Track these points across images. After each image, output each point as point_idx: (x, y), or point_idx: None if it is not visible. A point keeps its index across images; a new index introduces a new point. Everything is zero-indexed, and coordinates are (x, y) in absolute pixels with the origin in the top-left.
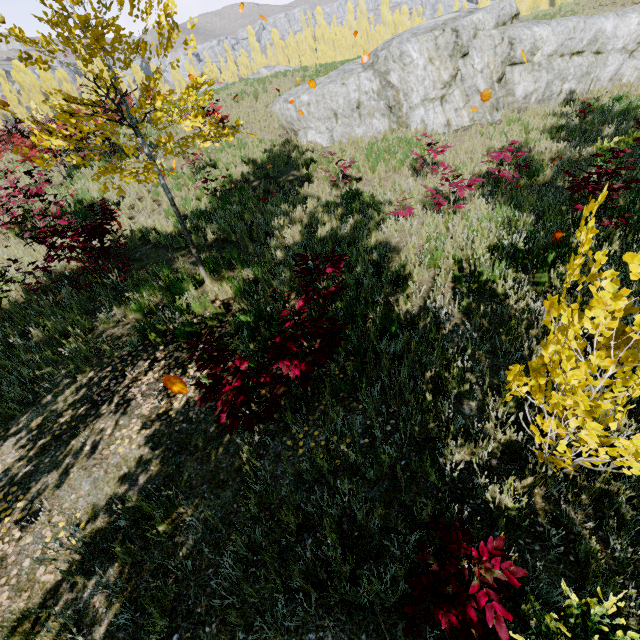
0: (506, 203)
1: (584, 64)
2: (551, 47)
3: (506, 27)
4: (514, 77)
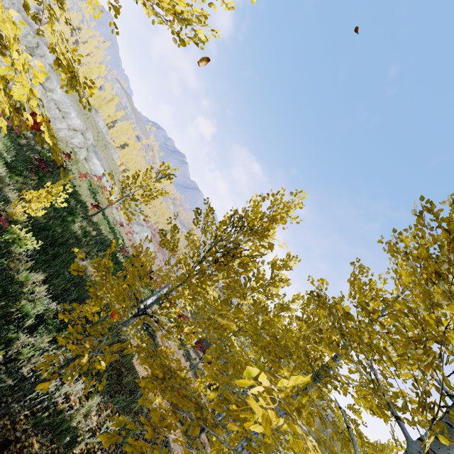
0: (7, 139)
1: (58, 115)
2: (56, 98)
3: (52, 71)
4: (37, 88)
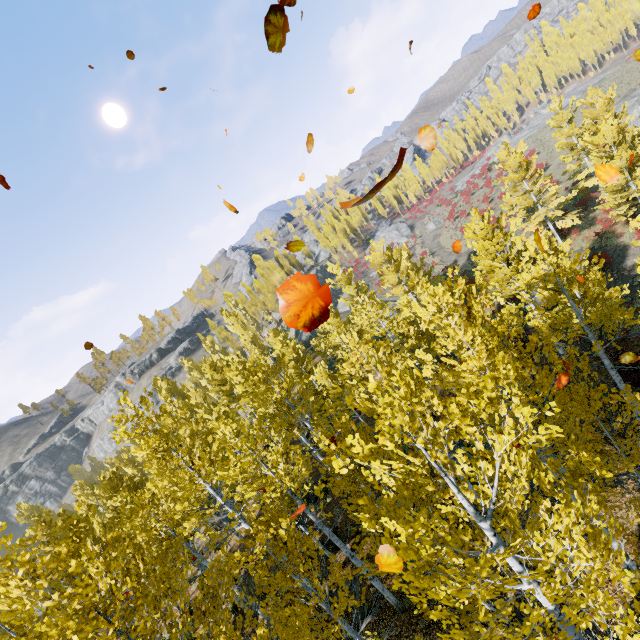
0: None
1: None
2: None
3: None
4: None
